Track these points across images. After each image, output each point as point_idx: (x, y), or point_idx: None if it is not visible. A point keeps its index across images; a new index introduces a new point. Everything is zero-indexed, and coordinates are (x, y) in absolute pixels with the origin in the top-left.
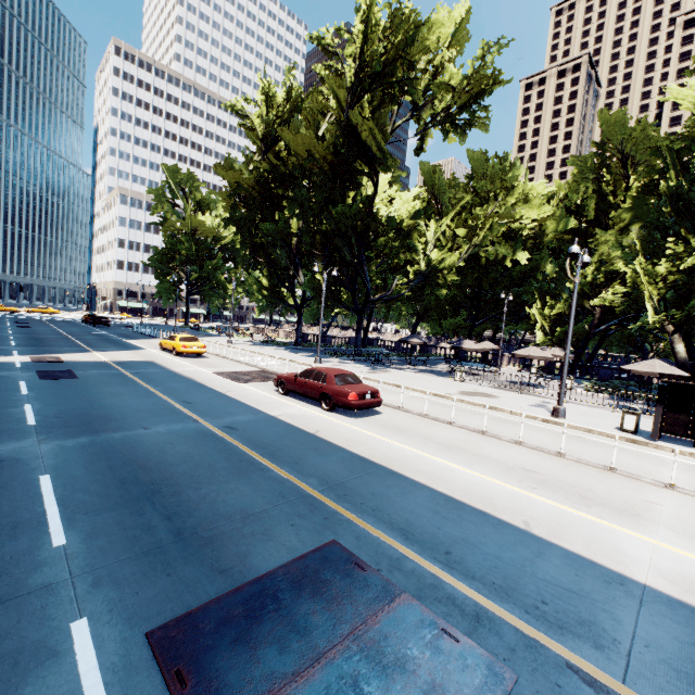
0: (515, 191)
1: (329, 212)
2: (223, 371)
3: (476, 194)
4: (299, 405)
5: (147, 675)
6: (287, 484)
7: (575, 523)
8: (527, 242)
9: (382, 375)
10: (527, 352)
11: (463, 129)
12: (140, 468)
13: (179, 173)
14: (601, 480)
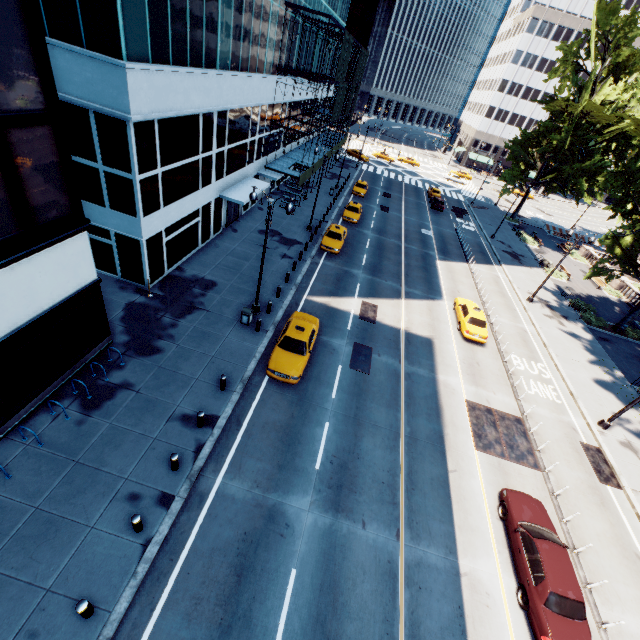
0: None
1: None
2: (477, 403)
3: None
4: (498, 559)
5: None
6: None
7: None
8: None
9: None
10: None
11: None
12: (332, 603)
13: (616, 14)
14: None
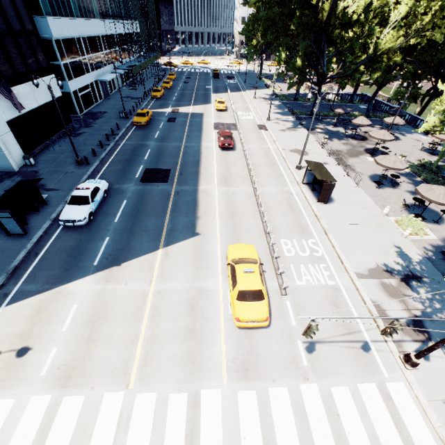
0: None
1: None
2: (218, 123)
3: None
4: (215, 143)
5: (144, 170)
6: (177, 161)
7: (210, 182)
8: None
9: (283, 133)
10: (374, 133)
11: None
12: (162, 152)
13: None
14: (242, 182)
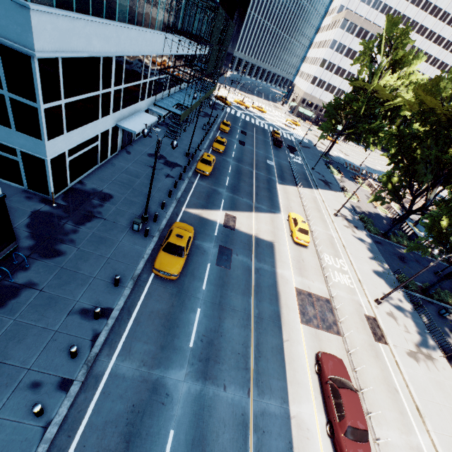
0: None
1: None
2: (302, 289)
3: None
4: (315, 403)
5: None
6: None
7: None
8: None
9: (419, 369)
10: None
11: None
12: None
13: (397, 26)
14: None
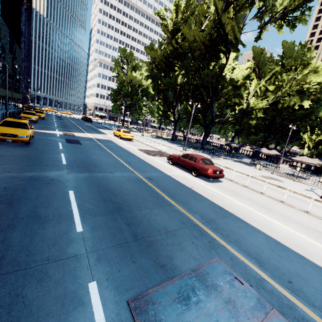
0: (309, 66)
1: (199, 73)
2: (141, 149)
3: (282, 67)
4: (180, 171)
5: None
6: (184, 216)
7: None
8: (309, 97)
9: (217, 160)
10: (301, 159)
11: (293, 23)
12: (112, 194)
13: (126, 51)
14: None
